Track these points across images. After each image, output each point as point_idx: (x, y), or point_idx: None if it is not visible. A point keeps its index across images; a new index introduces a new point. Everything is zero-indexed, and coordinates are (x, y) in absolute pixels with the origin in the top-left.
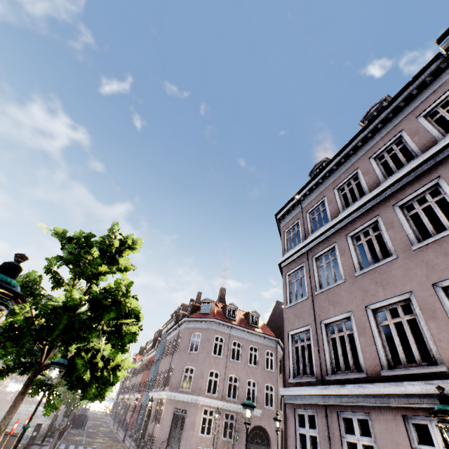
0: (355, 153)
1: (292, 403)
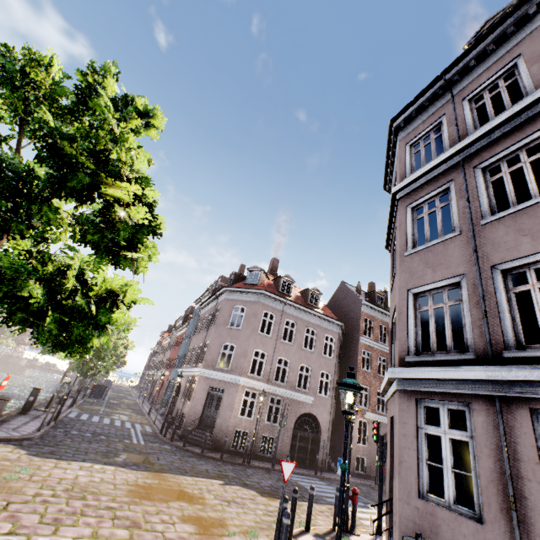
0: None
1: (411, 391)
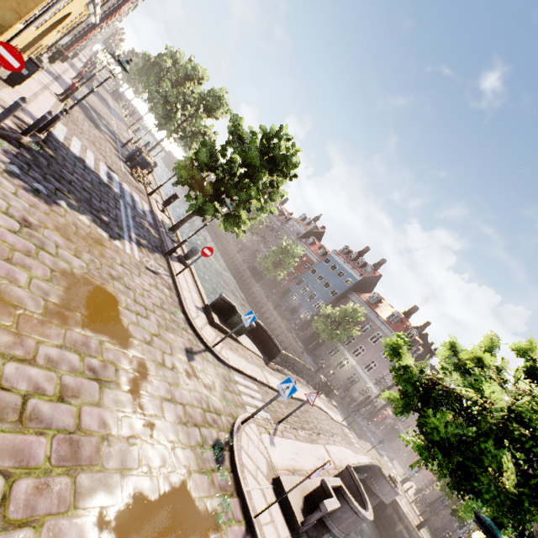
0: None
1: None
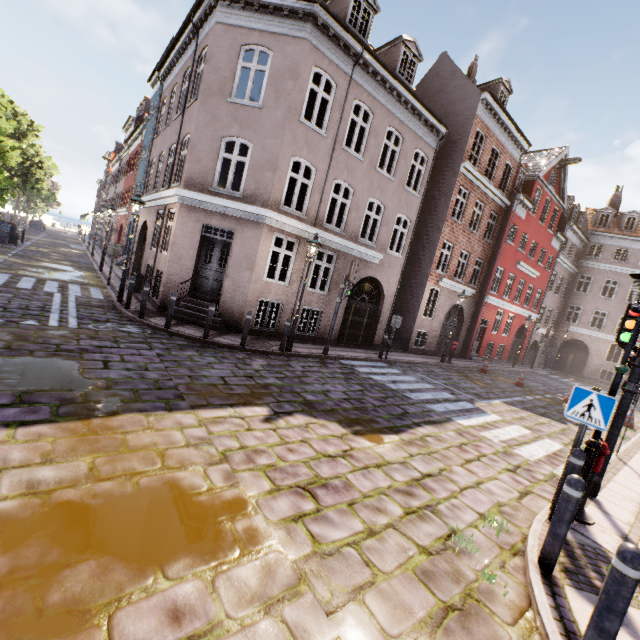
0: None
1: None
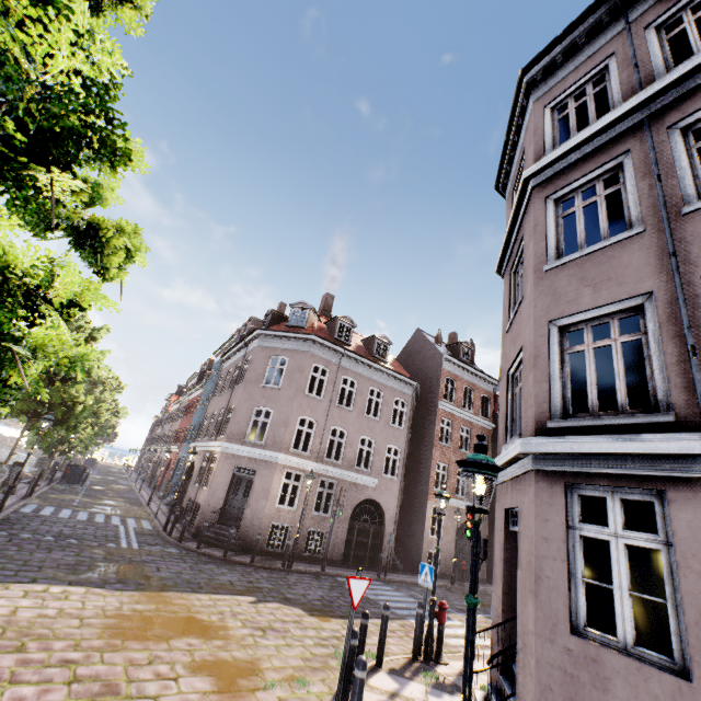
0: None
1: (557, 472)
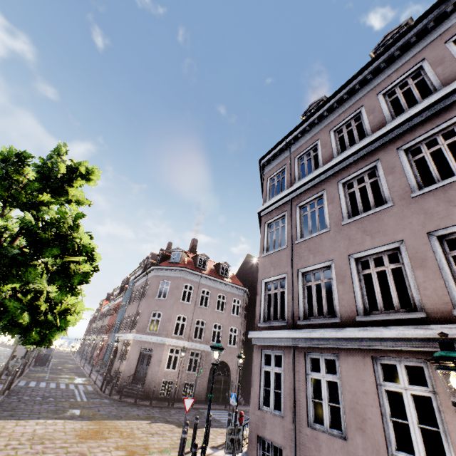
0: (361, 88)
1: (259, 345)
